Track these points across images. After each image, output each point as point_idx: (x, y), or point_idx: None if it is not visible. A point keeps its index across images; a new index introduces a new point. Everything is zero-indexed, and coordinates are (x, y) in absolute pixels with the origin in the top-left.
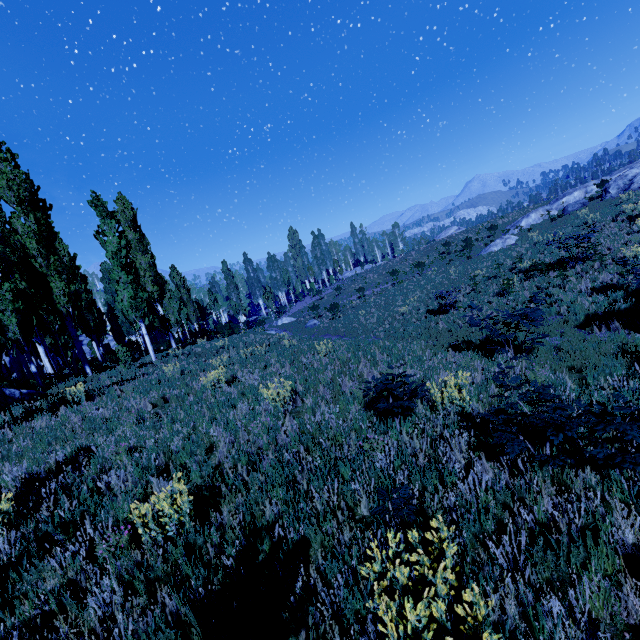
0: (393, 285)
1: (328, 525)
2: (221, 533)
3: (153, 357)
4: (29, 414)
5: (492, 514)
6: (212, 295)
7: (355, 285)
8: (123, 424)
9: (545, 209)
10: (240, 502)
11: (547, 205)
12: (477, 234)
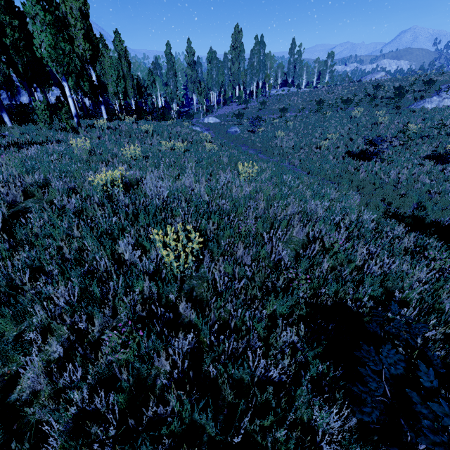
0: (314, 114)
1: None
2: None
3: (77, 123)
4: None
5: None
6: (151, 76)
7: (278, 104)
8: None
9: None
10: None
11: None
12: (410, 85)
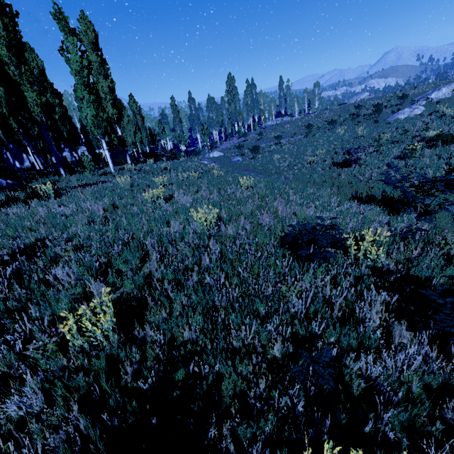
0: (306, 137)
1: (243, 368)
2: (142, 349)
3: (112, 169)
4: (8, 202)
5: (413, 392)
6: (161, 125)
7: (274, 133)
8: (76, 224)
9: None
10: (163, 317)
11: None
12: (387, 101)
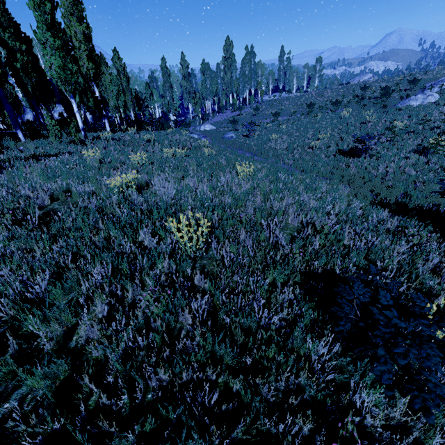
0: (306, 117)
1: None
2: None
3: (84, 136)
4: None
5: None
6: (149, 89)
7: (271, 109)
8: None
9: None
10: None
11: None
12: (396, 85)
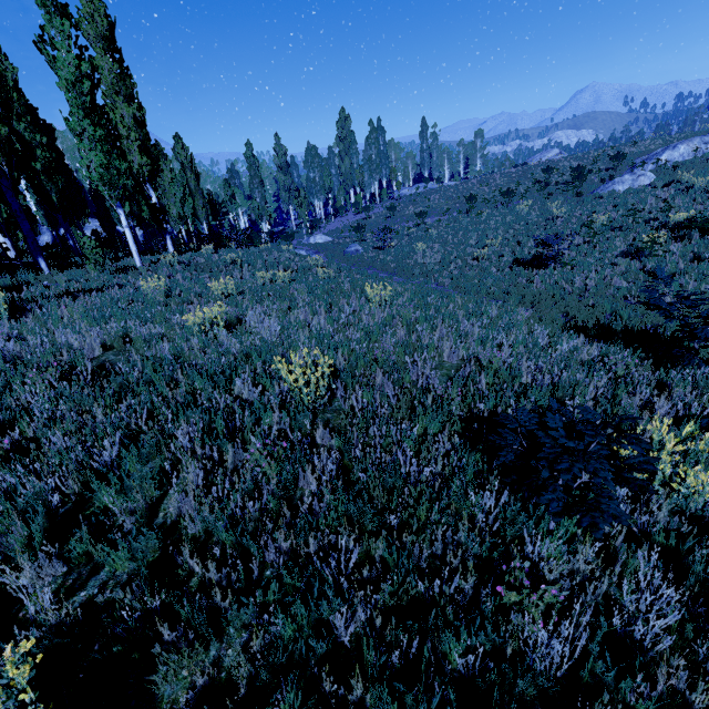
0: (466, 216)
1: None
2: None
3: (137, 261)
4: None
5: None
6: (229, 188)
7: (414, 207)
8: (31, 385)
9: (703, 141)
10: (197, 686)
11: (707, 135)
12: (593, 163)
